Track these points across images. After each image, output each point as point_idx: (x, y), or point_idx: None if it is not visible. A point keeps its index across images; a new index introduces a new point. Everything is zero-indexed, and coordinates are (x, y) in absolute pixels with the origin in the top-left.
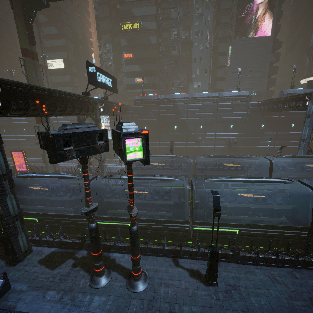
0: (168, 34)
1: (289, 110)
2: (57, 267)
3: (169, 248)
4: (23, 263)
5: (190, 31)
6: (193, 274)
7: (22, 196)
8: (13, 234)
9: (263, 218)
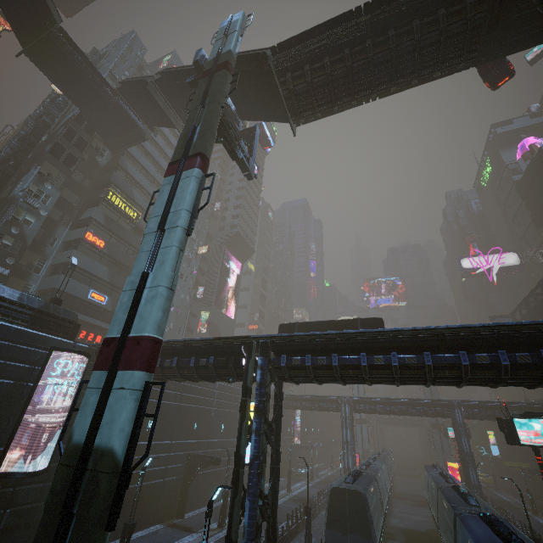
0: None
1: (310, 410)
2: None
3: None
4: None
5: None
6: None
7: None
8: None
9: None
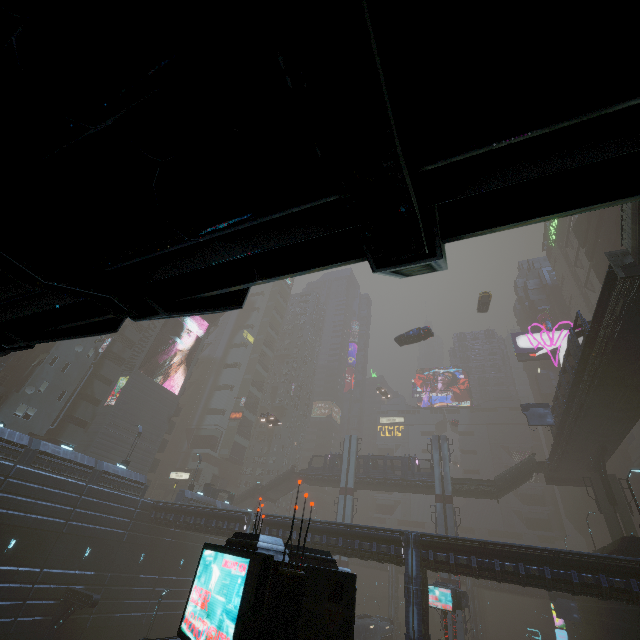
0: None
1: (210, 533)
2: None
3: None
4: None
5: None
6: None
7: None
8: None
9: None
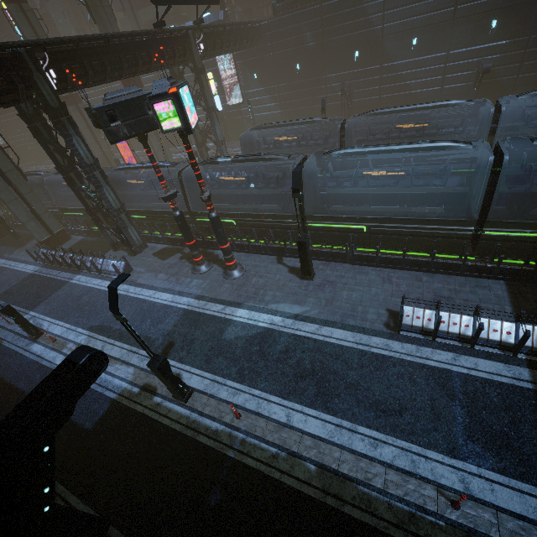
0: None
1: None
2: (167, 259)
3: (273, 245)
4: (141, 255)
5: None
6: (293, 270)
7: (126, 192)
8: (123, 227)
9: (404, 209)
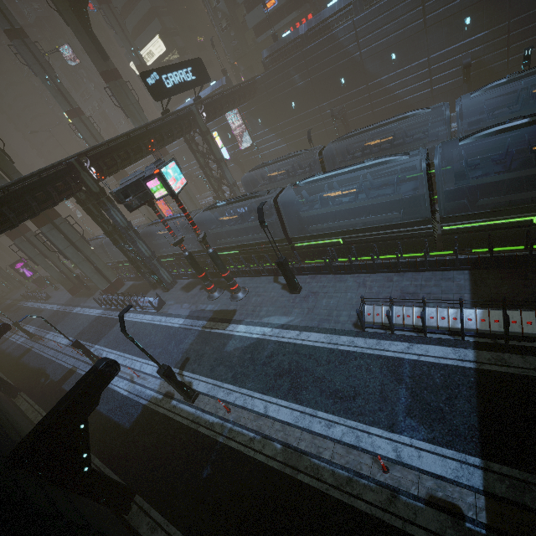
0: None
1: None
2: (191, 291)
3: (268, 267)
4: (172, 290)
5: None
6: (285, 287)
7: (157, 241)
8: (156, 270)
9: (368, 219)
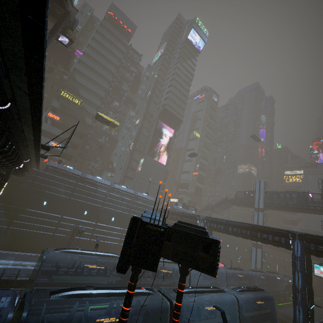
0: (101, 124)
1: None
2: None
3: None
4: None
5: (119, 132)
6: None
7: None
8: None
9: None
